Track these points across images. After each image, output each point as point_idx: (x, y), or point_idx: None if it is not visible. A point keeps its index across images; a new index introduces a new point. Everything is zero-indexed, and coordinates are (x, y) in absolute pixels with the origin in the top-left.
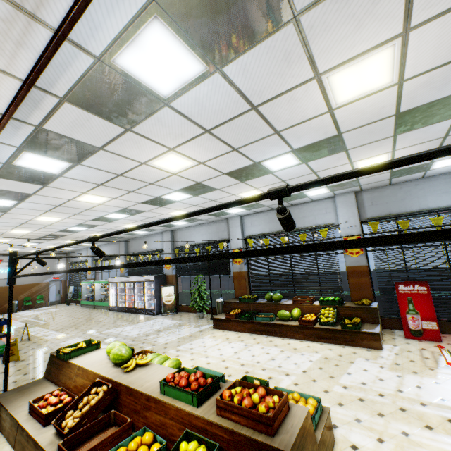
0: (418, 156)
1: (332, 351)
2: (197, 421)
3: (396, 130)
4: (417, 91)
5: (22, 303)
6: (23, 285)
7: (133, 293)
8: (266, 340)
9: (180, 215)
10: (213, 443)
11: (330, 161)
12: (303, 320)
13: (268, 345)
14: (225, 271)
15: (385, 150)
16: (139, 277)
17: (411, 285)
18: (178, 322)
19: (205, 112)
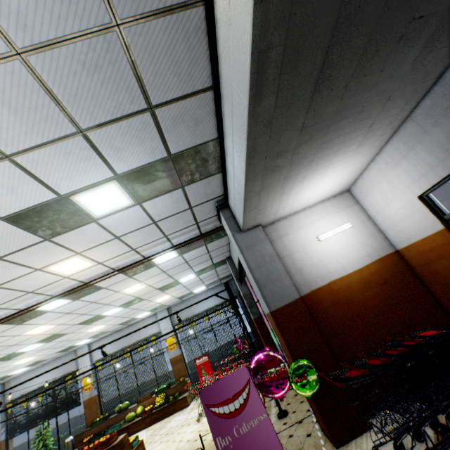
0: (129, 333)
1: (162, 423)
2: None
3: (162, 290)
4: (158, 285)
5: None
6: None
7: None
8: None
9: (64, 363)
10: None
11: (140, 303)
12: (144, 412)
13: None
14: (74, 404)
15: (165, 294)
16: None
17: (202, 358)
18: None
19: (69, 308)
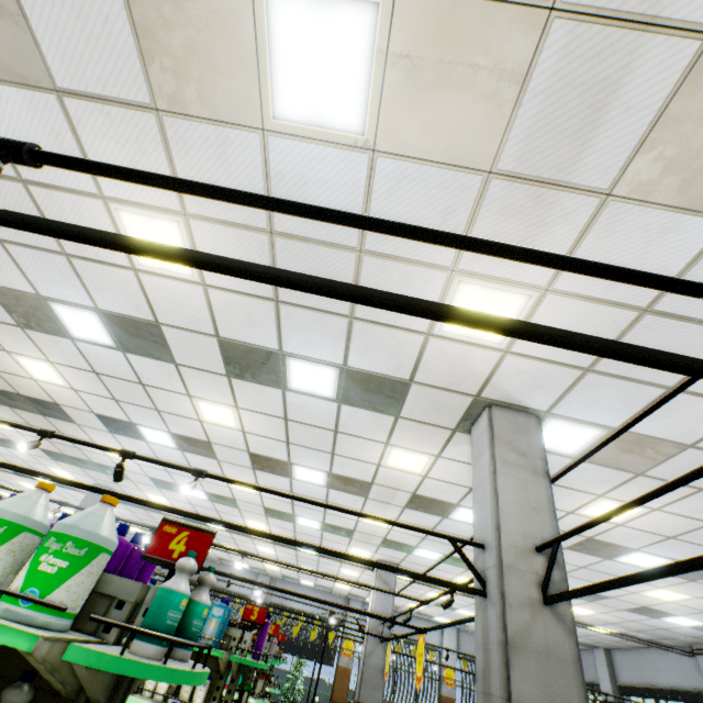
0: None
1: None
2: None
3: None
4: None
5: None
6: None
7: None
8: None
9: None
10: None
11: None
12: None
13: None
14: (327, 660)
15: None
16: None
17: None
18: None
19: None
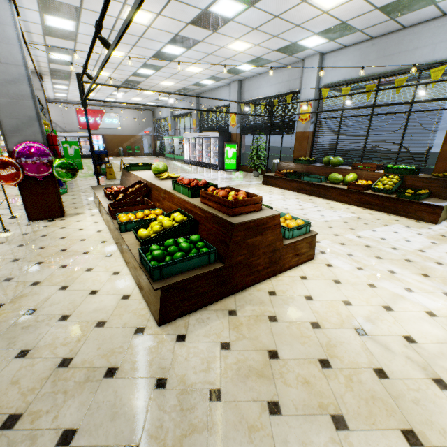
0: None
1: (371, 215)
2: (188, 205)
3: None
4: None
5: (126, 151)
6: (124, 136)
7: (201, 149)
8: (307, 198)
9: None
10: (191, 216)
11: None
12: (353, 185)
13: (305, 201)
14: (288, 131)
15: None
16: (206, 134)
17: None
18: (234, 177)
19: None
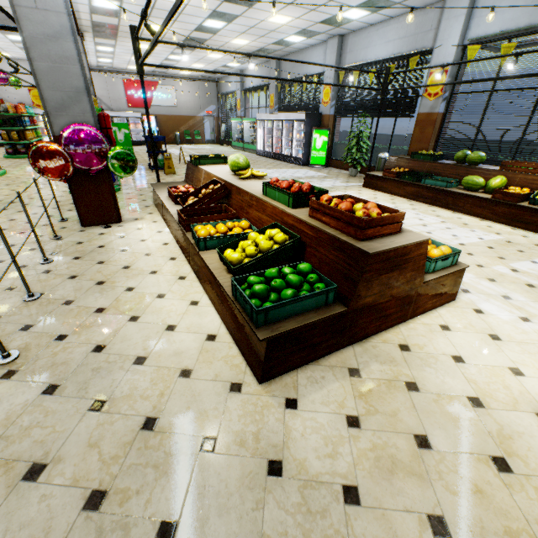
0: None
1: (526, 238)
2: (288, 218)
3: None
4: None
5: (183, 136)
6: (181, 117)
7: (280, 136)
8: (428, 209)
9: None
10: (296, 235)
11: None
12: (501, 193)
13: (426, 213)
14: (405, 112)
15: None
16: (288, 115)
17: None
18: (324, 175)
19: None
